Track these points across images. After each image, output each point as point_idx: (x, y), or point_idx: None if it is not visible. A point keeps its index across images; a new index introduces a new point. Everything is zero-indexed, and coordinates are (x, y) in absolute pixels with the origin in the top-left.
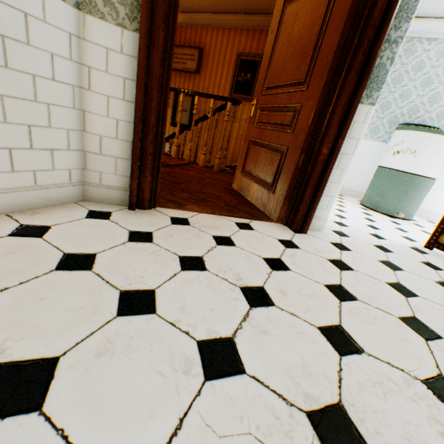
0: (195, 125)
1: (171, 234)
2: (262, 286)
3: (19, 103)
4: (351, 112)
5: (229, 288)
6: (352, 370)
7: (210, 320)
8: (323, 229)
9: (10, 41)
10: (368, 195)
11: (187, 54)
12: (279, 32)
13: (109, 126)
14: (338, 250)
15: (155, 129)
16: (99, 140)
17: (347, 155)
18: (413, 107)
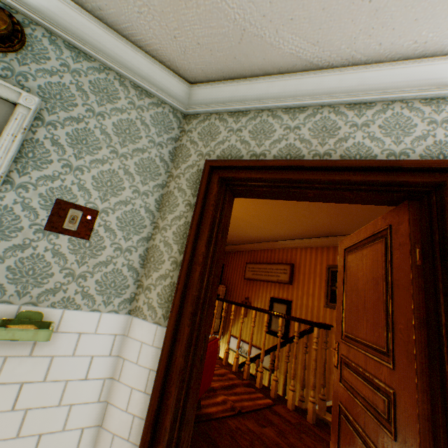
0: (282, 345)
1: None
2: None
3: (42, 410)
4: None
5: None
6: None
7: None
8: None
9: (58, 357)
10: None
11: (280, 268)
12: (345, 275)
13: (125, 421)
14: None
15: (168, 433)
16: (111, 438)
17: None
18: None
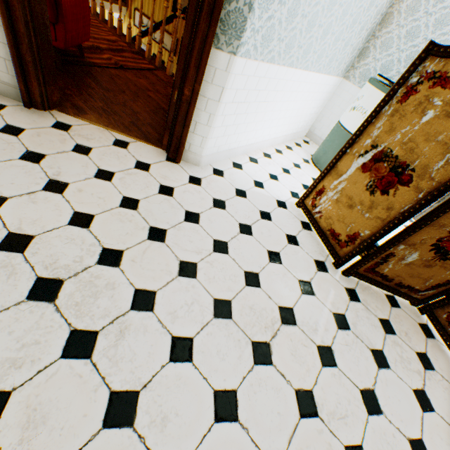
0: (171, 22)
1: (41, 134)
2: (69, 183)
3: None
4: (203, 58)
5: (41, 177)
6: (65, 231)
7: (5, 188)
8: (201, 165)
9: None
10: (318, 148)
11: None
12: None
13: None
14: (186, 182)
15: (27, 39)
16: None
17: (214, 101)
18: (414, 55)
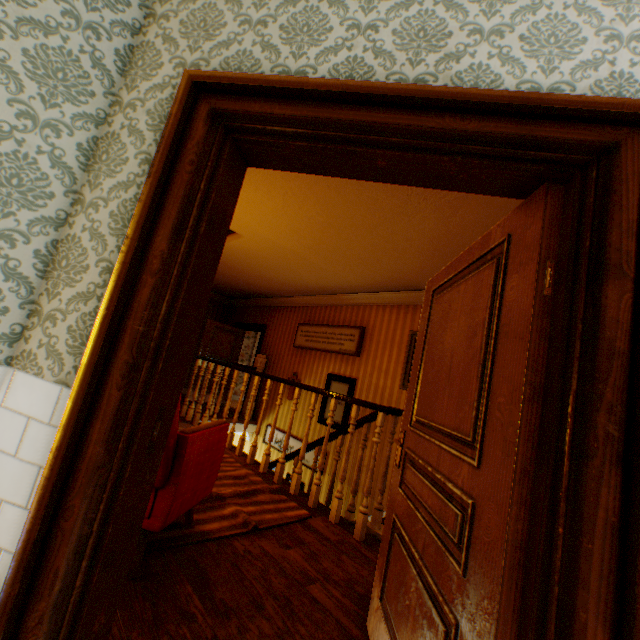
0: (333, 437)
1: None
2: None
3: None
4: (639, 590)
5: None
6: None
7: None
8: None
9: None
10: None
11: (345, 333)
12: (429, 330)
13: None
14: None
15: (61, 580)
16: None
17: None
18: None
